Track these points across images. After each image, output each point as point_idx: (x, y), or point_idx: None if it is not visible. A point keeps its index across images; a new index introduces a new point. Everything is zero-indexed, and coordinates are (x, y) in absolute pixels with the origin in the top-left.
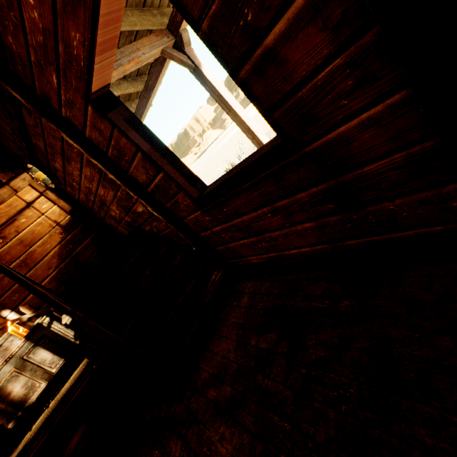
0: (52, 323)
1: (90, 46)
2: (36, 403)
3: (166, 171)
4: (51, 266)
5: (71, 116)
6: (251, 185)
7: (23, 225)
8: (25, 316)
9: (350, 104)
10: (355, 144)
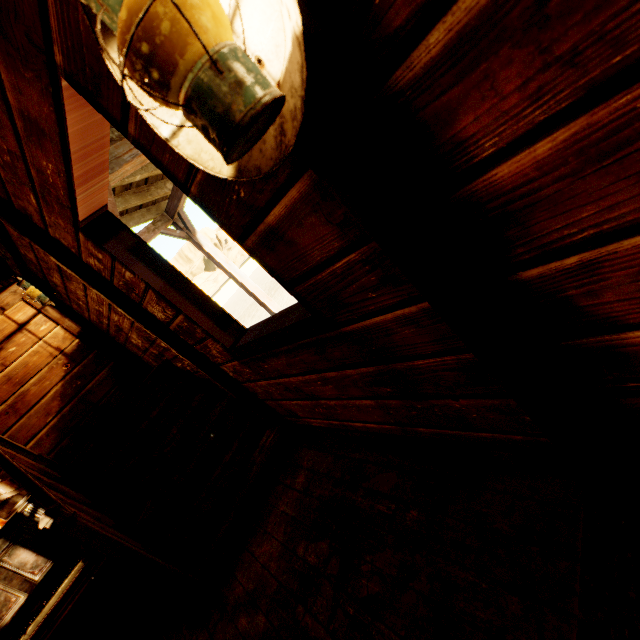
0: (37, 512)
1: (67, 178)
2: (10, 625)
3: (187, 314)
4: (51, 411)
5: (60, 238)
6: (290, 349)
7: (12, 355)
8: (4, 496)
9: (380, 298)
10: (397, 337)
